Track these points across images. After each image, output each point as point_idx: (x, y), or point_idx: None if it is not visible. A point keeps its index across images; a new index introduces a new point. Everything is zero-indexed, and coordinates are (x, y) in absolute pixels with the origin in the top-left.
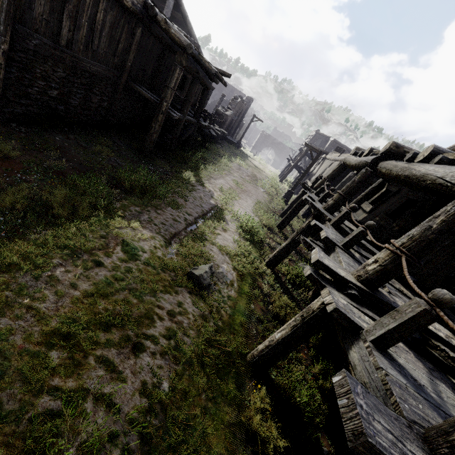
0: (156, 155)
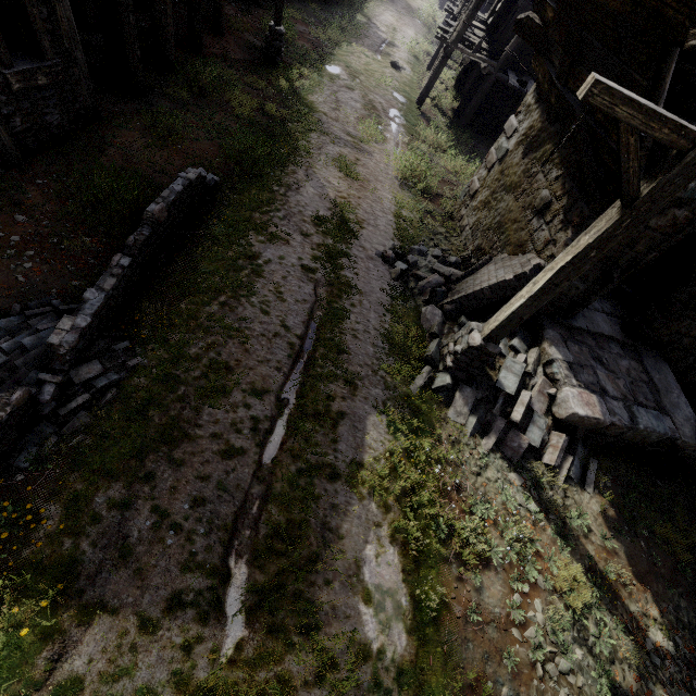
0: (332, 3)
